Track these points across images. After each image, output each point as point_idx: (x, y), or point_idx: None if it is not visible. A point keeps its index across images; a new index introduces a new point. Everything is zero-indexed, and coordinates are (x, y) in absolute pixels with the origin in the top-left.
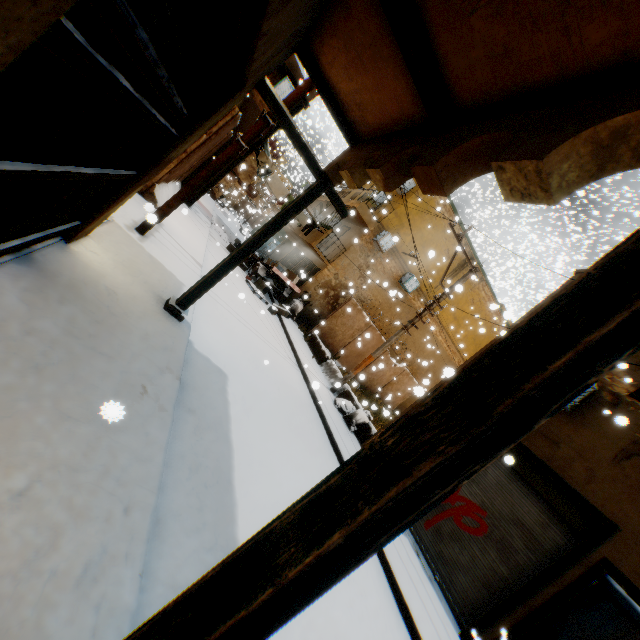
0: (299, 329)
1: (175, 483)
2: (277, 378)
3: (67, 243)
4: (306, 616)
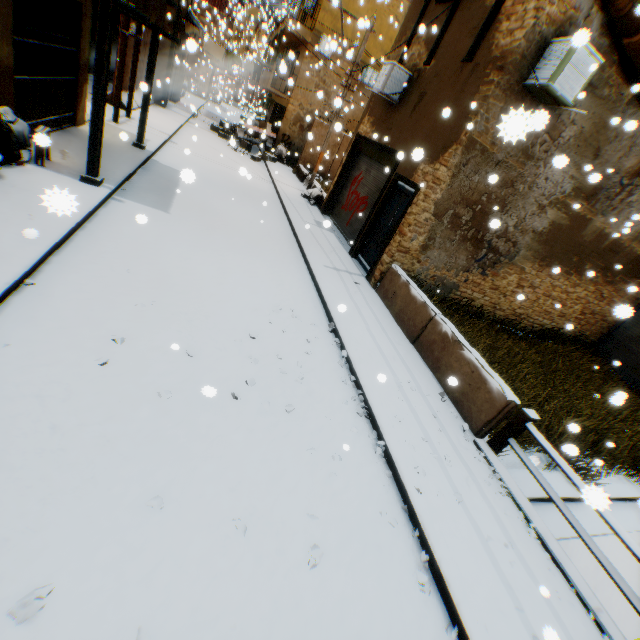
0: (291, 169)
1: (143, 183)
2: (236, 181)
3: (77, 127)
4: (209, 215)
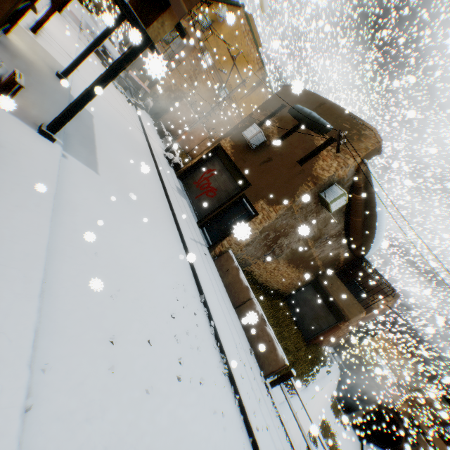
0: (151, 119)
1: (73, 130)
2: (126, 130)
3: (6, 35)
4: (122, 177)
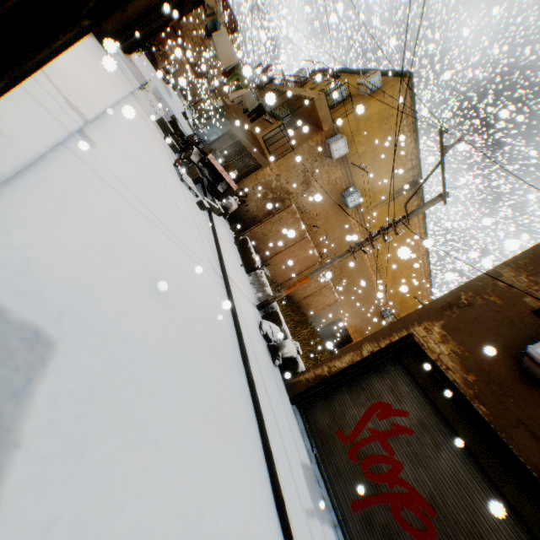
0: (230, 229)
1: None
2: (188, 308)
3: None
4: None
